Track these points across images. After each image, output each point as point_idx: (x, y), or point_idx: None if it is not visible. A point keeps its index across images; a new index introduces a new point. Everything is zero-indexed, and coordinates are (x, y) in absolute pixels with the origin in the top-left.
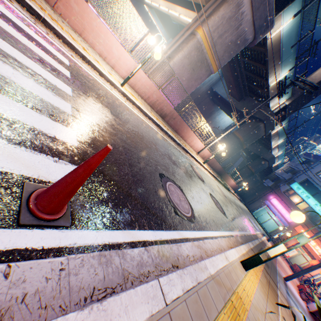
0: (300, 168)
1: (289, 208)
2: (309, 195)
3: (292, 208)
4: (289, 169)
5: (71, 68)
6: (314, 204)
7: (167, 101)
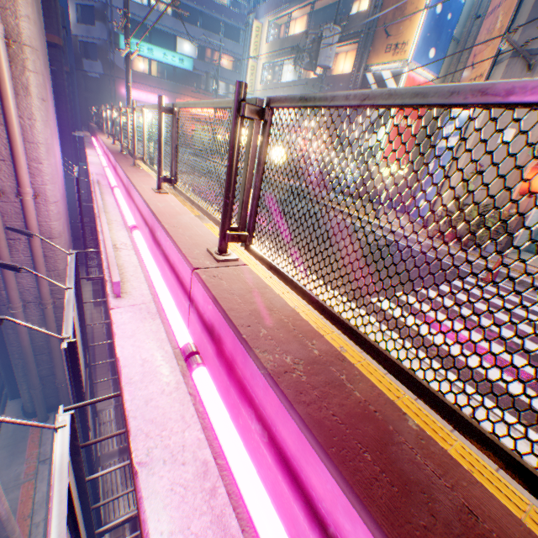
0: (101, 0)
1: (152, 88)
2: (150, 46)
3: (154, 85)
4: (85, 11)
5: (380, 295)
6: (164, 56)
7: (59, 147)
